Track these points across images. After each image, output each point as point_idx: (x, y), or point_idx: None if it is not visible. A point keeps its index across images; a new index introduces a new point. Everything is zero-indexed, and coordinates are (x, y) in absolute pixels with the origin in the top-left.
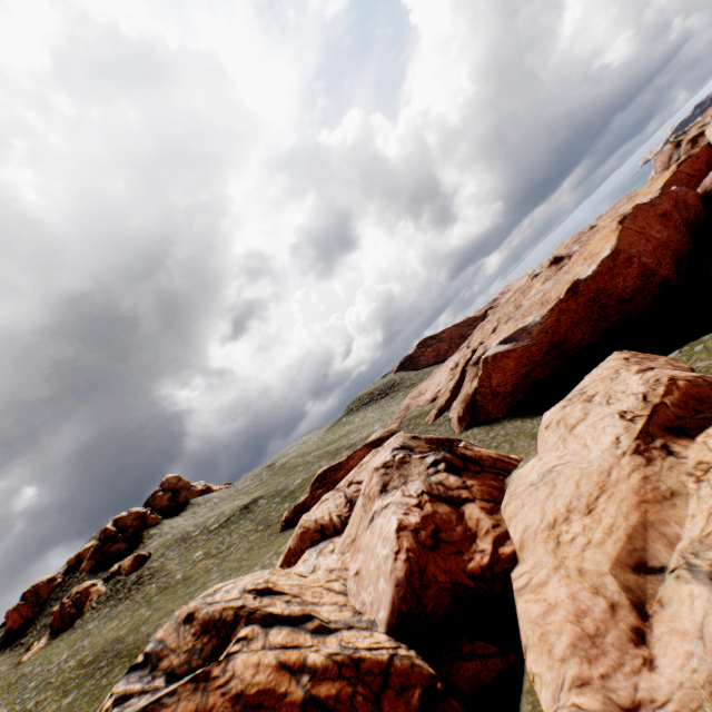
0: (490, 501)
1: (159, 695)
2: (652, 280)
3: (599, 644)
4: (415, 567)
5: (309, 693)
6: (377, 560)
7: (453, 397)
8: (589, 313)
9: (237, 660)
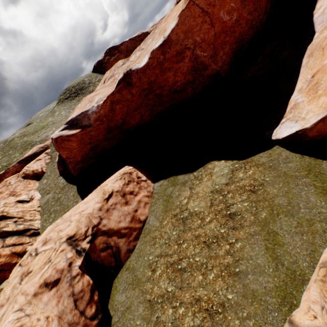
0: None
1: None
2: (204, 74)
3: None
4: None
5: None
6: None
7: None
8: (146, 100)
9: None
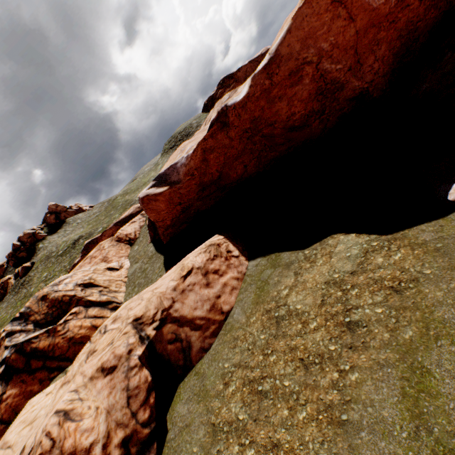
0: (4, 422)
1: None
2: (339, 97)
3: None
4: None
5: None
6: None
7: None
8: (250, 144)
9: None
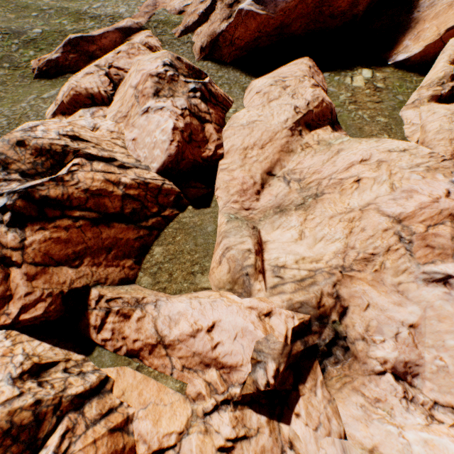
0: (219, 125)
1: (31, 185)
2: (352, 11)
3: (245, 193)
4: (181, 151)
5: (125, 193)
6: (155, 139)
7: (199, 23)
8: (312, 12)
9: (79, 175)
